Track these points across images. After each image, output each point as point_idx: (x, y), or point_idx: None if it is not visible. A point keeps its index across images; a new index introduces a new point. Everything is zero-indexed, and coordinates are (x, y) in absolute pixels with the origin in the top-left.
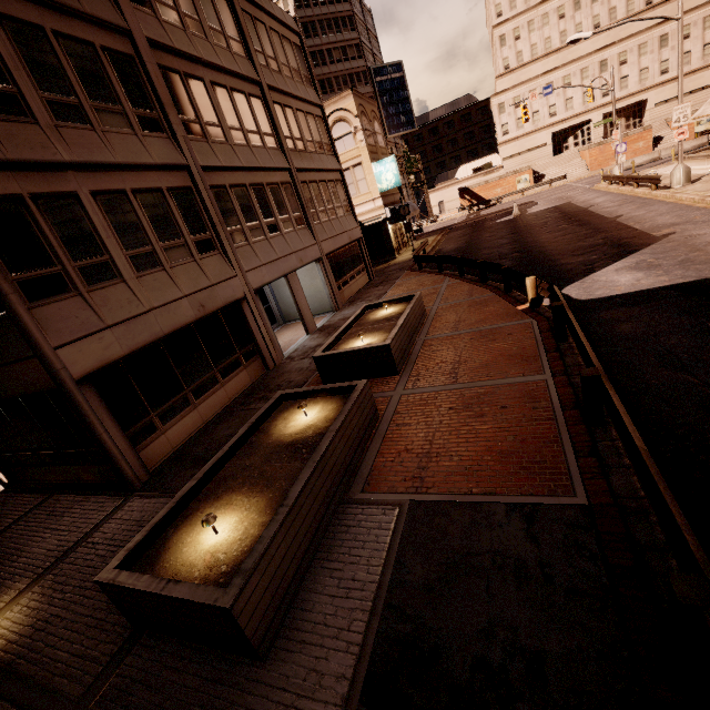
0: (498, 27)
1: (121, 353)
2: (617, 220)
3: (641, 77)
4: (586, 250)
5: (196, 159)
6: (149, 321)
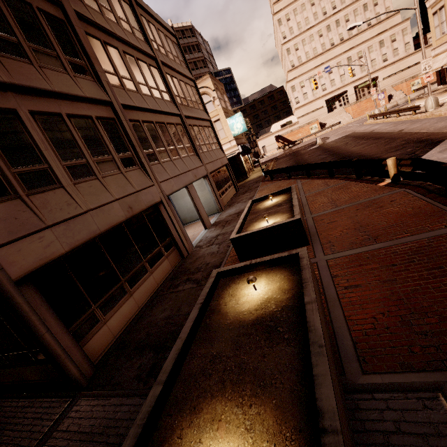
0: (285, 44)
1: (61, 250)
2: (402, 131)
3: (372, 64)
4: (397, 148)
5: (117, 98)
6: (86, 220)
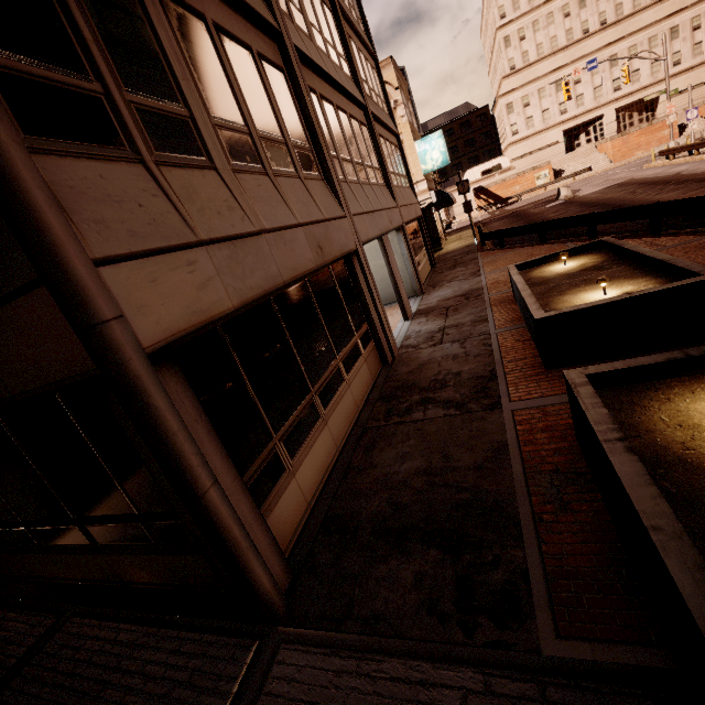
0: (502, 28)
1: (226, 303)
2: None
3: (653, 69)
4: None
5: (288, 30)
6: (261, 251)
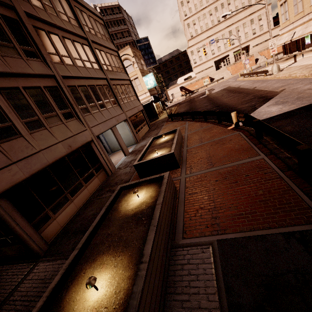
0: (186, 20)
1: (23, 177)
2: (255, 88)
3: (246, 36)
4: (247, 101)
5: (58, 72)
6: (39, 157)
